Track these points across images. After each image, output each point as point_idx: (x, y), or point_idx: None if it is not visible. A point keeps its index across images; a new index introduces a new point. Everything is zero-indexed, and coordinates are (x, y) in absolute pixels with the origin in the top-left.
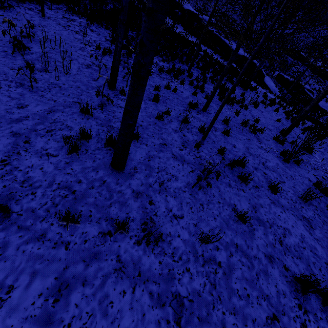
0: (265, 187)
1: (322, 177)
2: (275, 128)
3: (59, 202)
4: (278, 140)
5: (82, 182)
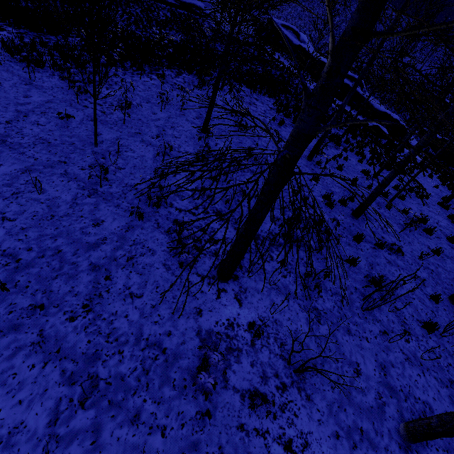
0: (443, 238)
1: None
2: (436, 195)
3: (343, 231)
4: (443, 205)
5: (343, 223)
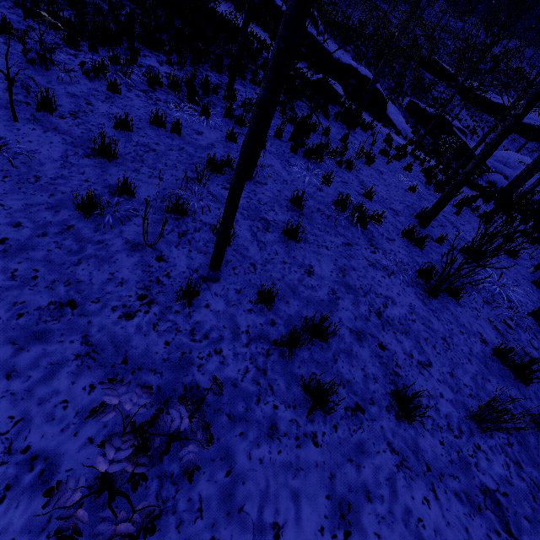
0: (380, 401)
1: (505, 323)
2: (407, 208)
3: None
4: (412, 237)
5: None
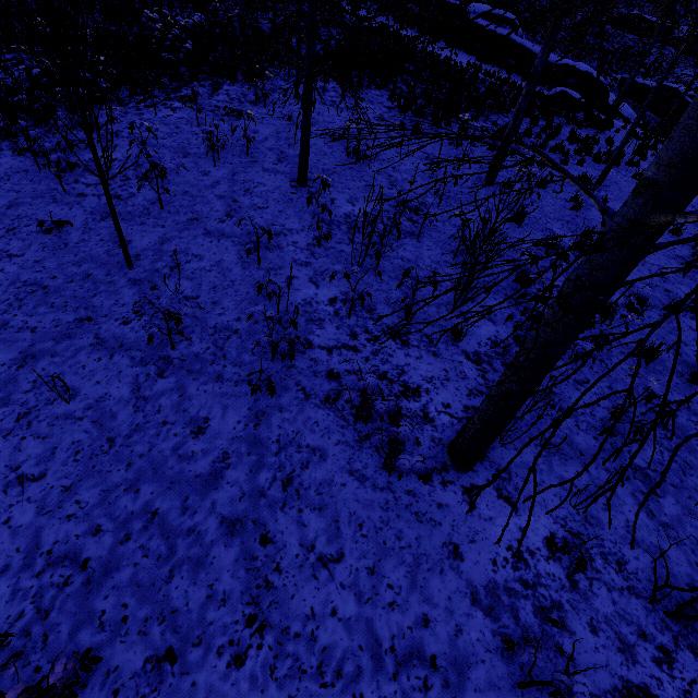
0: None
1: None
2: None
3: None
4: None
5: None
